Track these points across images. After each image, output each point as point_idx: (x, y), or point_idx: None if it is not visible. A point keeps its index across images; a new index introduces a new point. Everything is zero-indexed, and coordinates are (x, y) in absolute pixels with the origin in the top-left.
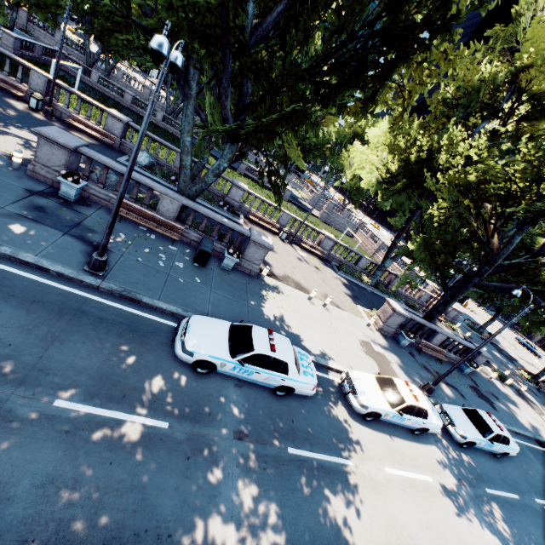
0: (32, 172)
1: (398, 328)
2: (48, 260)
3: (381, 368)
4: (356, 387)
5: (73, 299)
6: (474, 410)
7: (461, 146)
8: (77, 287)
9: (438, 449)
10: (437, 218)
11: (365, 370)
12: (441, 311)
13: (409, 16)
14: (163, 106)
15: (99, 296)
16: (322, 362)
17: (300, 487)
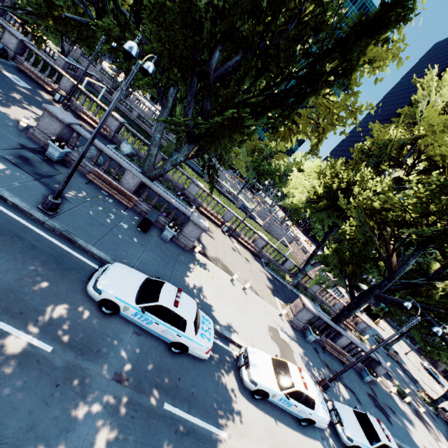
0: (32, 134)
1: (307, 323)
2: (11, 193)
3: (282, 354)
4: (250, 362)
5: (17, 226)
6: (365, 415)
7: (371, 182)
8: (25, 218)
9: (322, 446)
10: (348, 234)
11: (266, 352)
12: (346, 315)
13: (321, 70)
14: None
15: (41, 230)
16: (226, 334)
17: (163, 446)
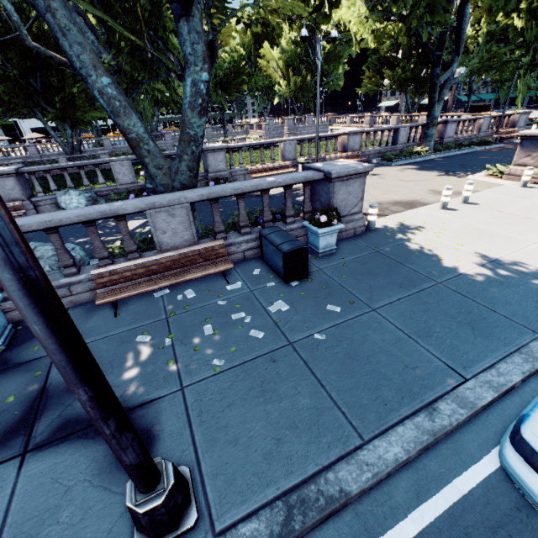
0: None
1: None
2: None
3: None
4: None
5: None
6: None
7: None
8: None
9: None
10: None
11: None
12: None
13: None
14: (60, 153)
15: None
16: None
17: None
